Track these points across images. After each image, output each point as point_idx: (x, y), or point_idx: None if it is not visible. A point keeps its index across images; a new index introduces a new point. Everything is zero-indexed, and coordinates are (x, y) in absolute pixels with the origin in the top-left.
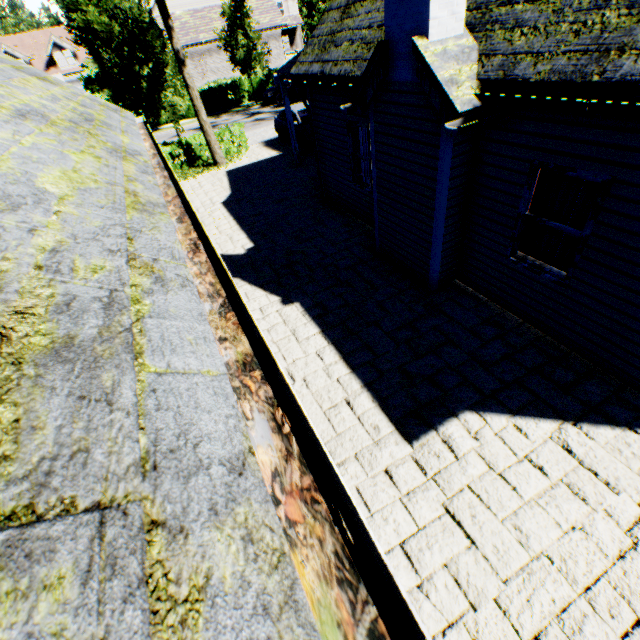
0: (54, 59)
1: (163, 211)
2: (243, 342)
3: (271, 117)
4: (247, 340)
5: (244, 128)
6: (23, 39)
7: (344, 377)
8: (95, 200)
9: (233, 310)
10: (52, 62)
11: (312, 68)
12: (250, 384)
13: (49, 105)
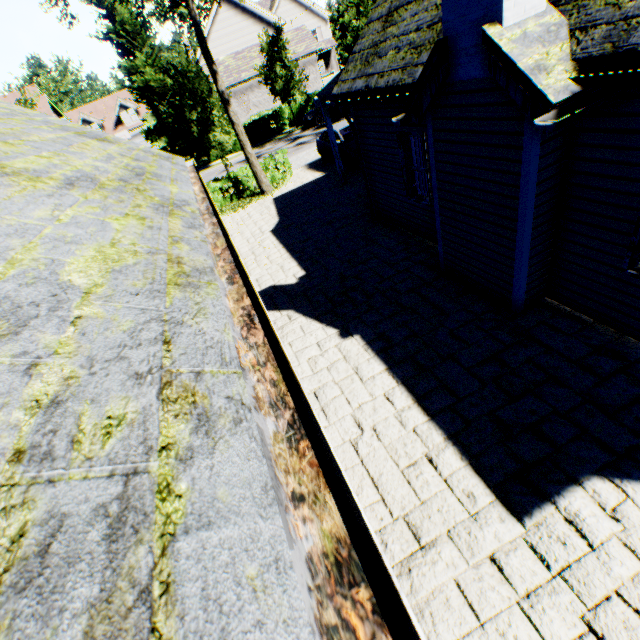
0: (121, 118)
1: (210, 279)
2: (329, 508)
3: (312, 139)
4: (335, 504)
5: (287, 154)
6: (96, 106)
7: (421, 426)
8: (129, 284)
9: (307, 435)
10: (119, 121)
11: (355, 84)
12: (354, 622)
13: (102, 166)
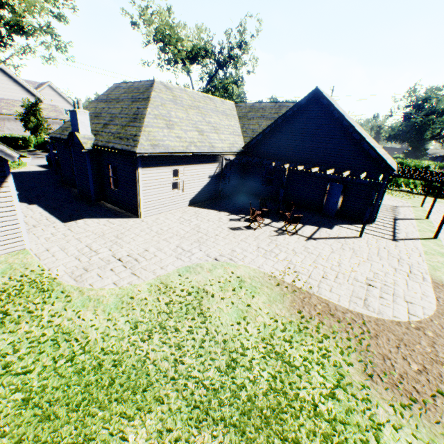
0: None
1: None
2: None
3: None
4: None
5: None
6: None
7: (48, 216)
8: None
9: None
10: None
11: (58, 135)
12: None
13: None
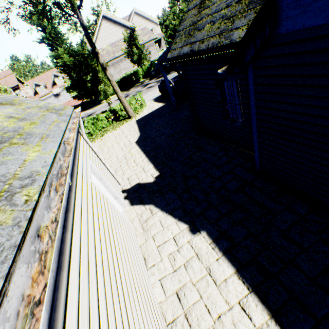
0: (55, 82)
1: None
2: None
3: (155, 84)
4: None
5: (142, 93)
6: (42, 77)
7: None
8: None
9: None
10: (54, 83)
11: (182, 50)
12: None
13: None
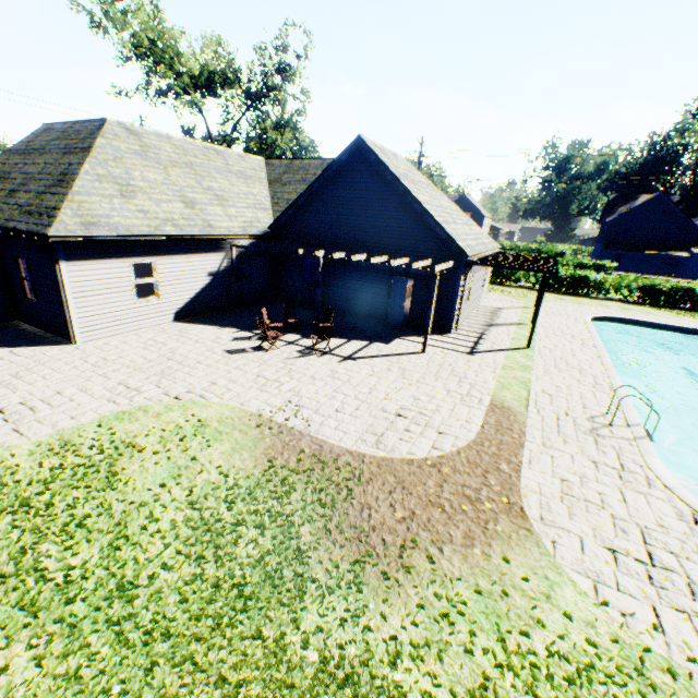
0: None
1: None
2: None
3: None
4: None
5: None
6: None
7: None
8: None
9: None
10: None
11: None
12: None
13: None
